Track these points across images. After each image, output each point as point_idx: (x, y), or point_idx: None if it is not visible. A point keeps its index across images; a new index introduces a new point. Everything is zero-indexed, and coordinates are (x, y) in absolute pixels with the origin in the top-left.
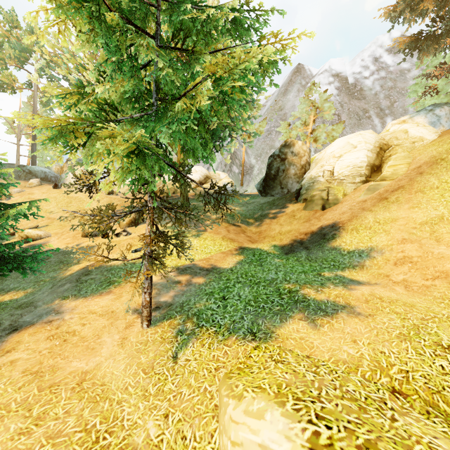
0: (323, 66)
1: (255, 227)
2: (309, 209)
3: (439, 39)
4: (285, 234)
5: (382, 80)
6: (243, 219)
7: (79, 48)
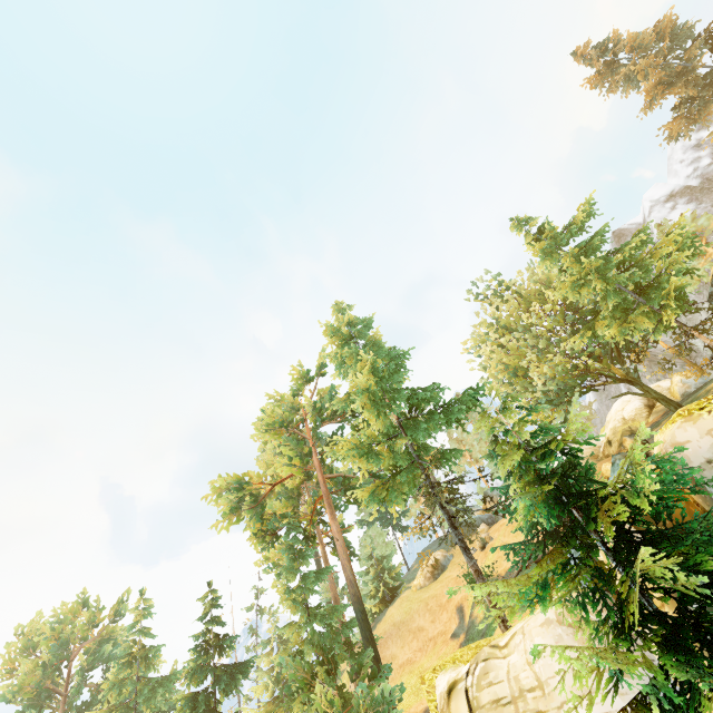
0: (643, 208)
1: None
2: None
3: None
4: None
5: None
6: None
7: (496, 357)
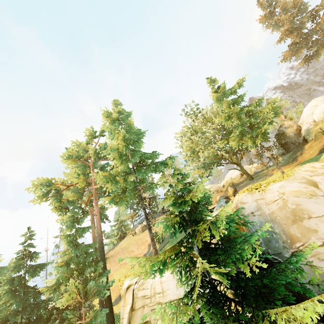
0: (264, 90)
1: (295, 163)
2: (316, 140)
3: (317, 52)
4: (313, 153)
5: (305, 72)
6: (285, 164)
7: (187, 143)
